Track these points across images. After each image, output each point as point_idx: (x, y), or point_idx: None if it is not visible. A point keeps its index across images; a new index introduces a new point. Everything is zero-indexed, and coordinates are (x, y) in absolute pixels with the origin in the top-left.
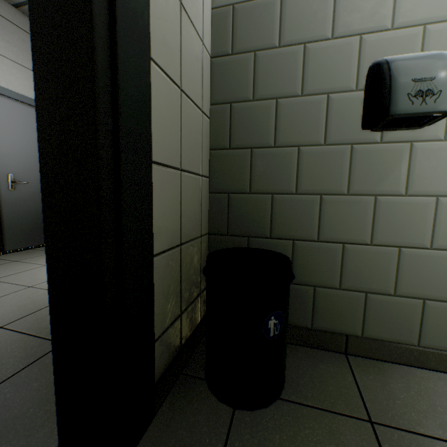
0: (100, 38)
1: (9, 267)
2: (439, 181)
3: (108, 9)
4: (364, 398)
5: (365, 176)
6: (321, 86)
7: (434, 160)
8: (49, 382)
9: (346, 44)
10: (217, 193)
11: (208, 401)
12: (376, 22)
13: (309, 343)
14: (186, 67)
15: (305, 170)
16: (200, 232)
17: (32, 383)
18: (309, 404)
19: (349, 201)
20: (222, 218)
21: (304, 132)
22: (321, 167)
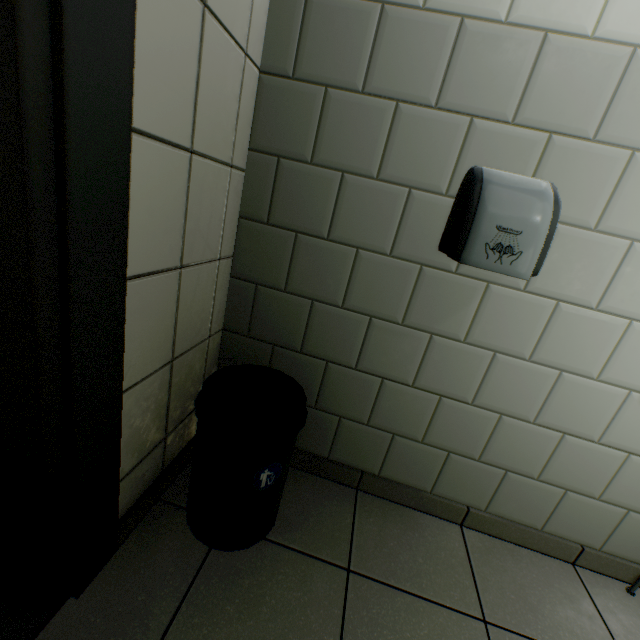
0: (37, 144)
1: None
2: (503, 336)
3: (52, 89)
4: (354, 544)
5: (427, 308)
6: (405, 175)
7: (506, 311)
8: None
9: (451, 123)
10: (242, 280)
11: (183, 536)
12: (496, 105)
13: (322, 473)
14: (205, 111)
15: (359, 282)
16: (209, 331)
17: None
18: (294, 547)
19: (401, 333)
20: (244, 313)
21: (369, 231)
22: (379, 284)
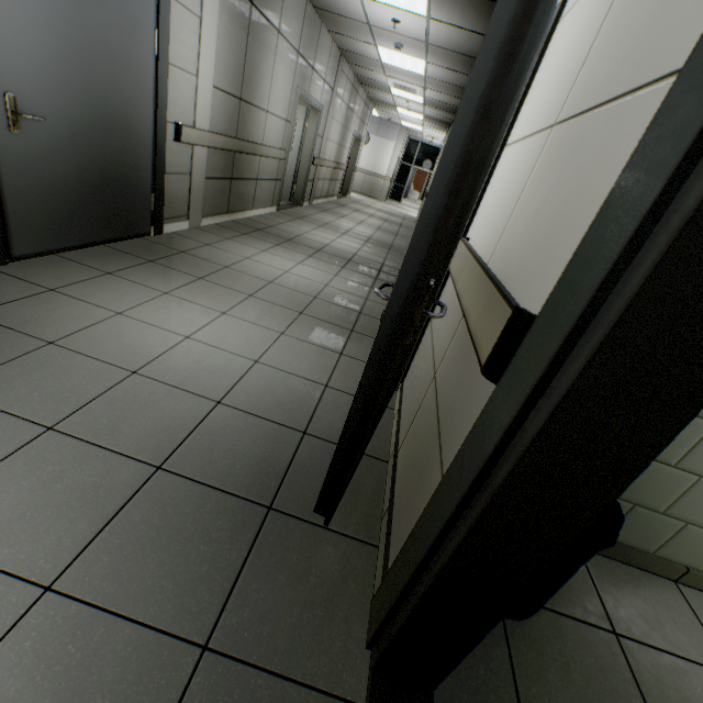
0: None
1: (55, 309)
2: None
3: None
4: (605, 606)
5: None
6: None
7: None
8: (296, 575)
9: None
10: None
11: None
12: None
13: None
14: None
15: None
16: None
17: (277, 575)
18: (563, 612)
19: None
20: None
21: None
22: None
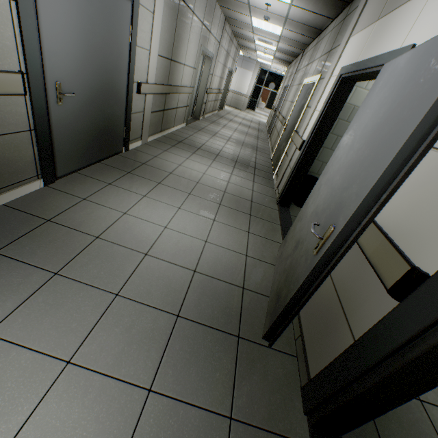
0: None
1: (91, 213)
2: None
3: None
4: None
5: None
6: None
7: None
8: (261, 375)
9: None
10: None
11: None
12: None
13: None
14: None
15: None
16: None
17: (252, 376)
18: None
19: None
20: None
21: None
22: None
